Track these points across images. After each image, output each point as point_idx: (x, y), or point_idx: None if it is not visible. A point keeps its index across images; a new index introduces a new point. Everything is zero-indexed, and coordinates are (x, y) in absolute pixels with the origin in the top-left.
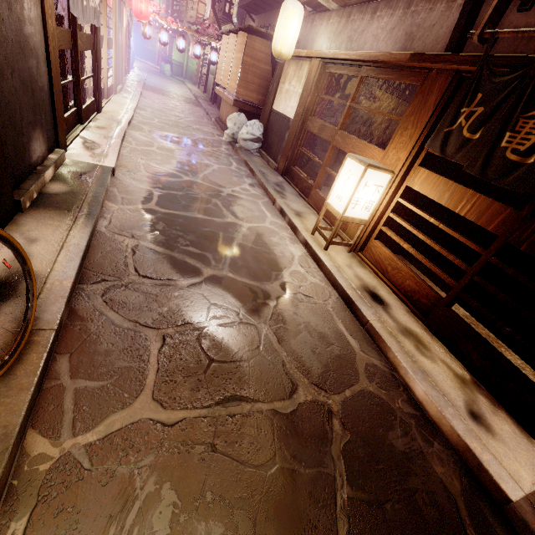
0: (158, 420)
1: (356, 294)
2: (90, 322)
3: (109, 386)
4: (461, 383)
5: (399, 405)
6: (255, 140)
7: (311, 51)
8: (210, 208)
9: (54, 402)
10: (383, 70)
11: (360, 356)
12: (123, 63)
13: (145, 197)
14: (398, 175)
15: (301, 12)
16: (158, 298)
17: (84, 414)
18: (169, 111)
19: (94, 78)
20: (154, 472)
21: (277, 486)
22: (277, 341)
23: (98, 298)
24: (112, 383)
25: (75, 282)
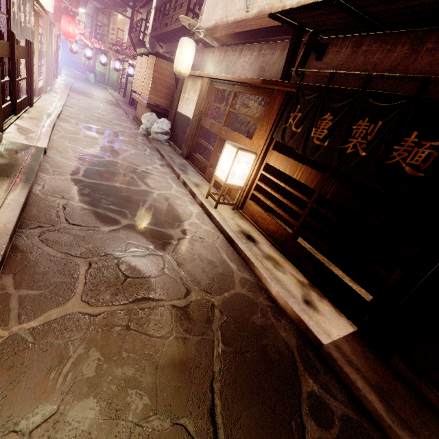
0: (86, 313)
1: (235, 235)
2: (29, 253)
3: (47, 293)
4: (301, 285)
5: (261, 300)
6: (164, 133)
7: (202, 72)
8: (127, 180)
9: (2, 304)
10: (247, 88)
11: (237, 273)
12: (52, 70)
13: (73, 171)
14: (260, 155)
15: (193, 47)
16: (85, 238)
17: (27, 310)
18: (93, 109)
19: (28, 80)
20: (83, 342)
21: (173, 346)
22: (177, 265)
23: (35, 238)
24: (49, 291)
25: (16, 226)
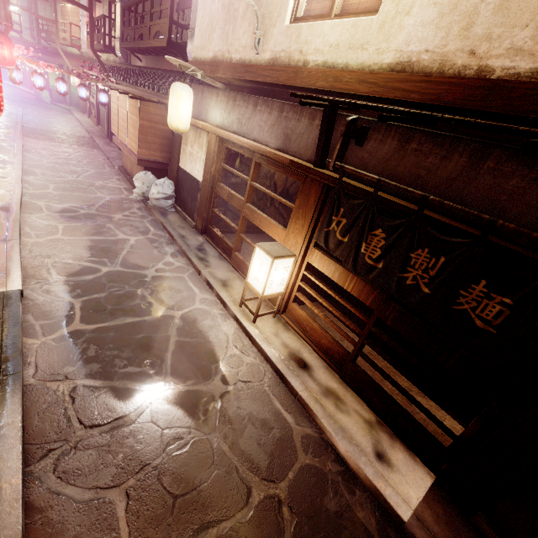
0: None
1: (285, 367)
2: (50, 510)
3: None
4: (369, 427)
5: (329, 467)
6: (167, 197)
7: (207, 126)
8: (138, 305)
9: None
10: (272, 162)
11: (296, 430)
12: None
13: (67, 315)
14: (299, 254)
15: (190, 94)
16: (111, 447)
17: None
18: (63, 167)
19: None
20: None
21: None
22: (228, 447)
23: (50, 477)
24: None
25: (22, 470)
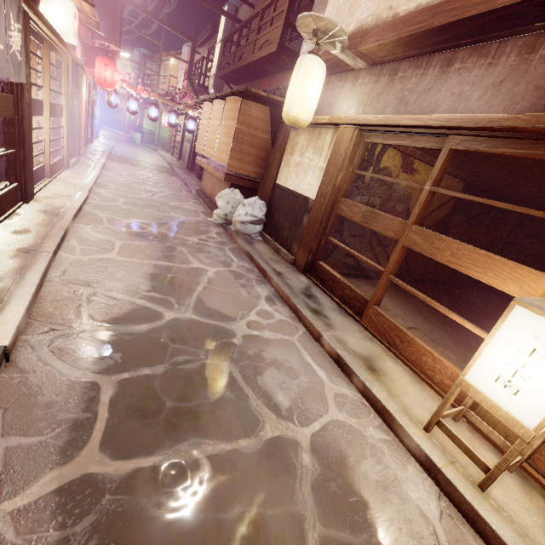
0: None
1: None
2: None
3: None
4: None
5: None
6: (256, 221)
7: (338, 116)
8: (223, 401)
9: None
10: (506, 141)
11: None
12: (82, 133)
13: (77, 422)
14: None
15: (323, 70)
16: None
17: None
18: (139, 185)
19: (18, 156)
20: None
21: None
22: None
23: None
24: None
25: None
